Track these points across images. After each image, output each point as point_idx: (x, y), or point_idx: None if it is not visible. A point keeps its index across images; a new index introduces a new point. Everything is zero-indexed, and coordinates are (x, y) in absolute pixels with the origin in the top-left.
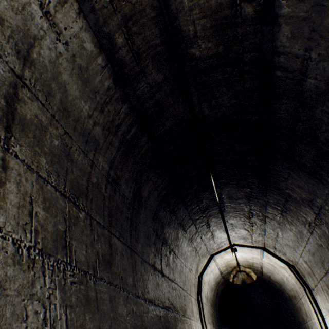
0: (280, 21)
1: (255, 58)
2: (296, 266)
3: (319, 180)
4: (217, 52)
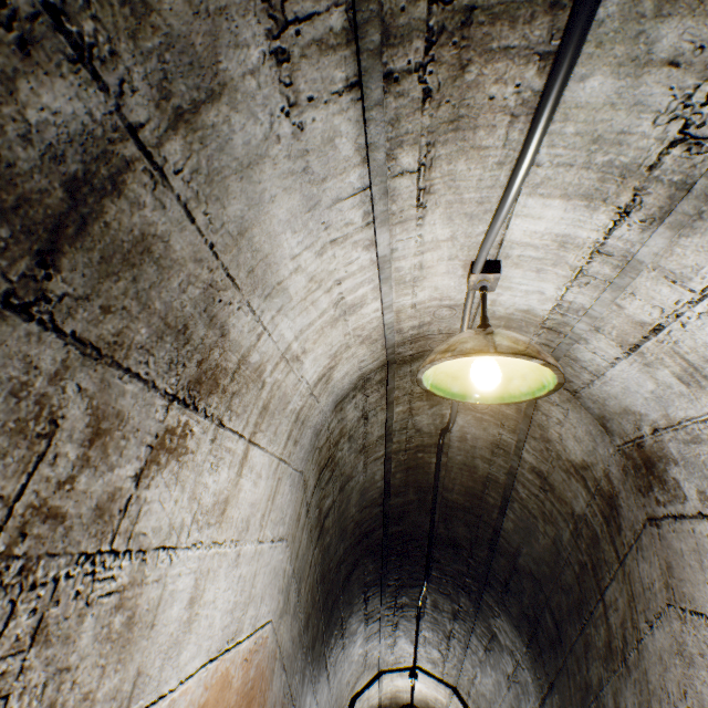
0: (508, 517)
1: (489, 521)
2: None
3: (520, 634)
4: (464, 503)
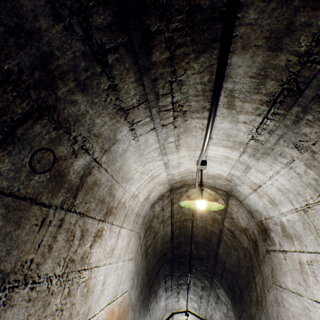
0: (220, 247)
1: (213, 249)
2: None
3: (228, 296)
4: (203, 242)
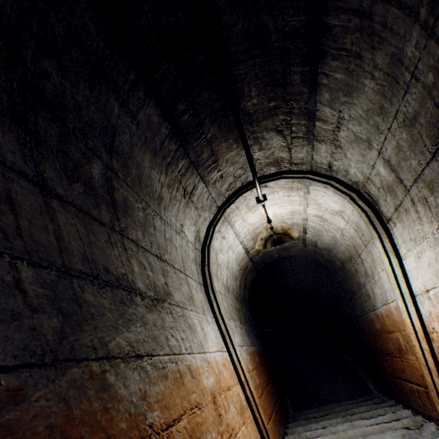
0: None
1: None
2: (364, 191)
3: None
4: None
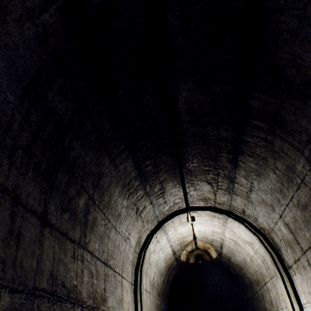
0: None
1: None
2: (269, 236)
3: None
4: None
